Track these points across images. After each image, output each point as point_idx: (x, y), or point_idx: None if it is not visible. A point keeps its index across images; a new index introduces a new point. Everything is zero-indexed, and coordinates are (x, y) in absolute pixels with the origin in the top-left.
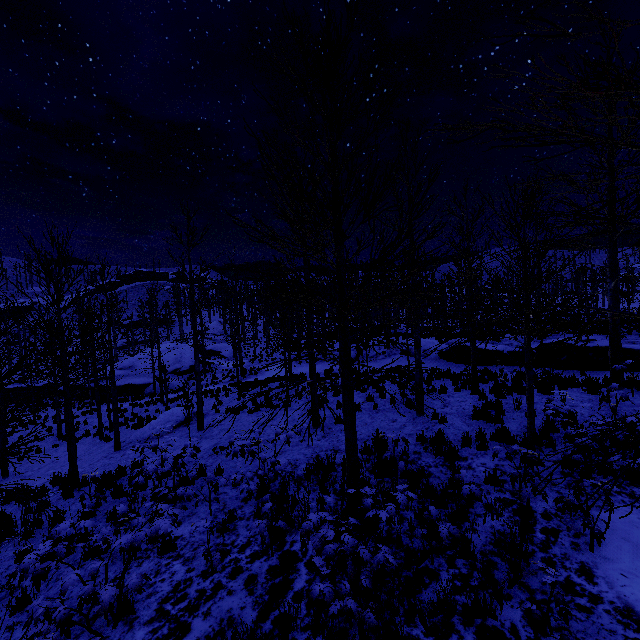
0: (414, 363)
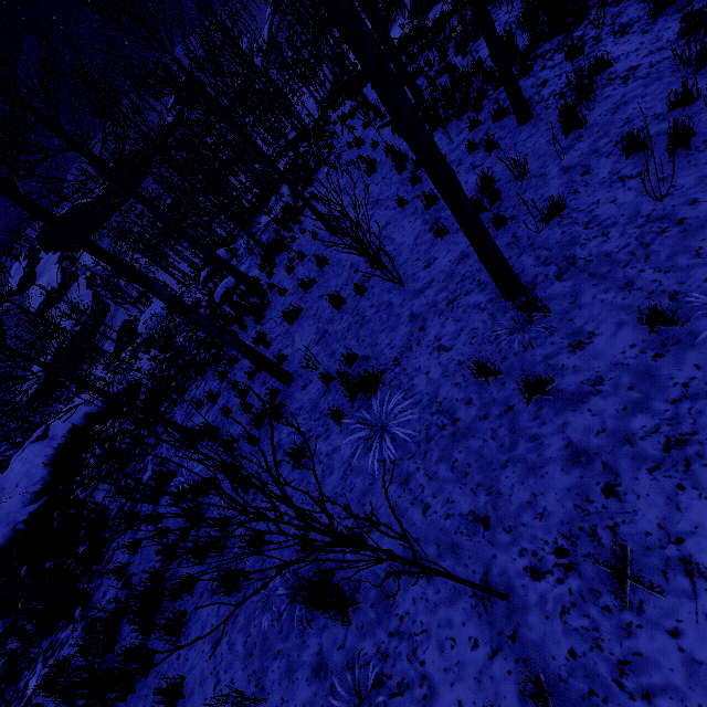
0: (397, 33)
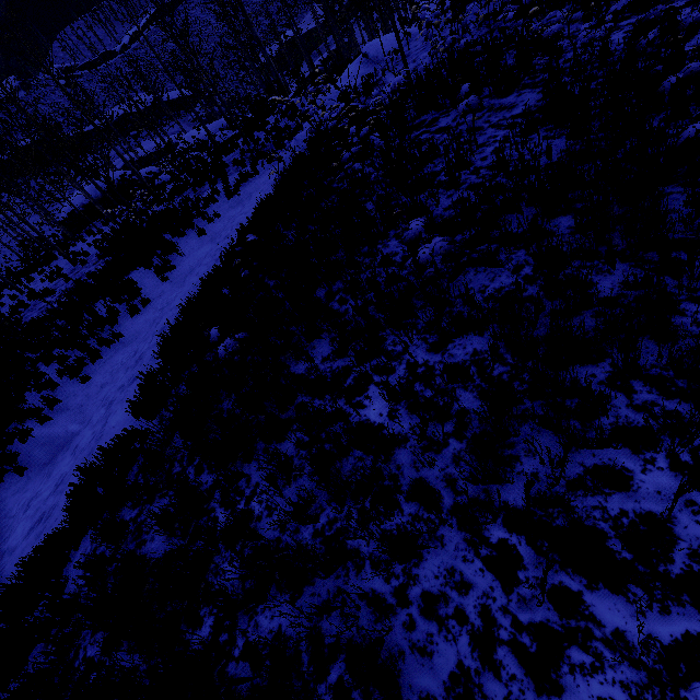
0: None
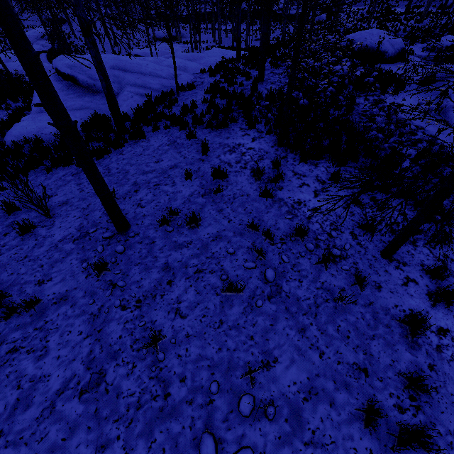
0: None
